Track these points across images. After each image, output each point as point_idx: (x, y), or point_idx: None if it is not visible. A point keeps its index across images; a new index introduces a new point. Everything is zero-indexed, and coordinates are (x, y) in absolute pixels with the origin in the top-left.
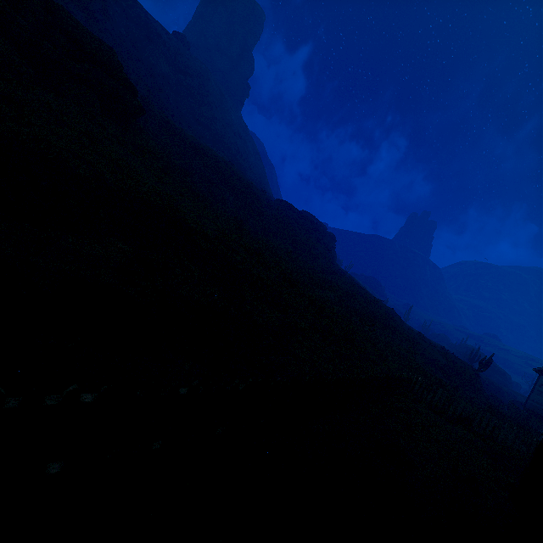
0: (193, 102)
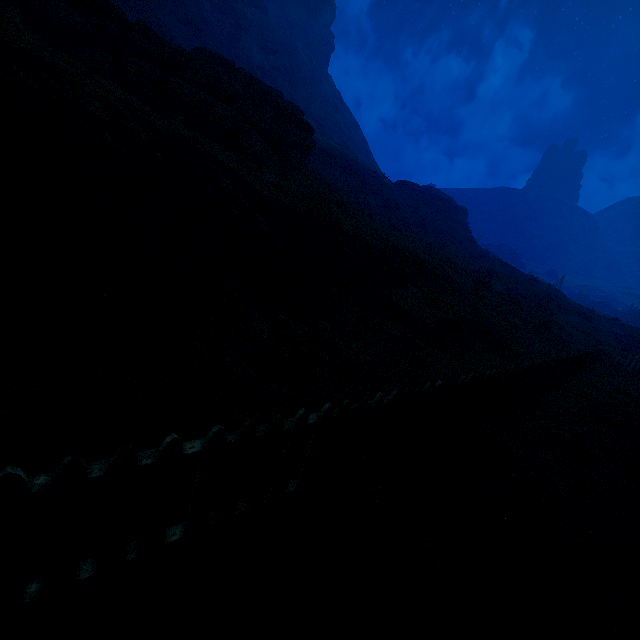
0: (288, 85)
